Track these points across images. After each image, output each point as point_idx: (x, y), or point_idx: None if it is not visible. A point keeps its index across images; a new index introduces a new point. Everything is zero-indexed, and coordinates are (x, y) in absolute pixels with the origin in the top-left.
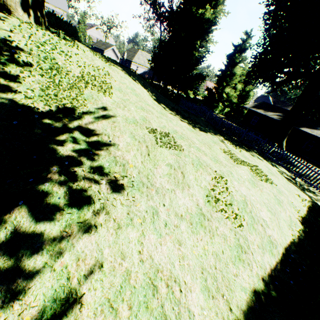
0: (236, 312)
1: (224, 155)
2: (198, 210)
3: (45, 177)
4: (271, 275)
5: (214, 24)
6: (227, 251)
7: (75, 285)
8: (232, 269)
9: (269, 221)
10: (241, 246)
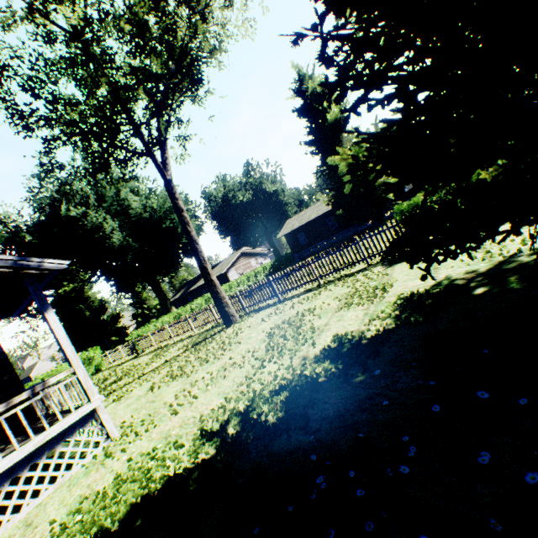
0: None
1: None
2: None
3: None
4: None
5: (83, 285)
6: None
7: None
8: None
9: None
10: None
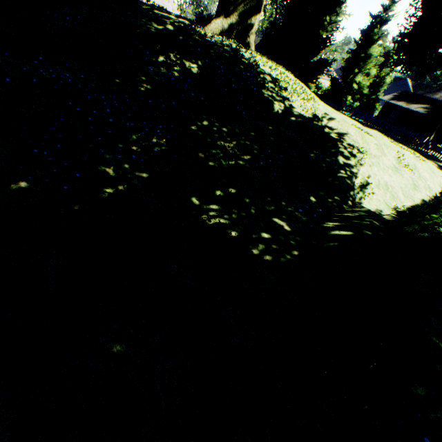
0: (416, 203)
1: (392, 144)
2: (393, 166)
3: (338, 146)
4: (429, 200)
5: None
6: (408, 185)
7: (366, 179)
8: (411, 192)
9: (428, 178)
10: (415, 184)
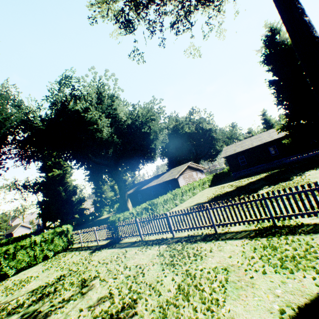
0: None
1: None
2: None
3: None
4: None
5: (66, 173)
6: None
7: None
8: None
9: None
10: None
